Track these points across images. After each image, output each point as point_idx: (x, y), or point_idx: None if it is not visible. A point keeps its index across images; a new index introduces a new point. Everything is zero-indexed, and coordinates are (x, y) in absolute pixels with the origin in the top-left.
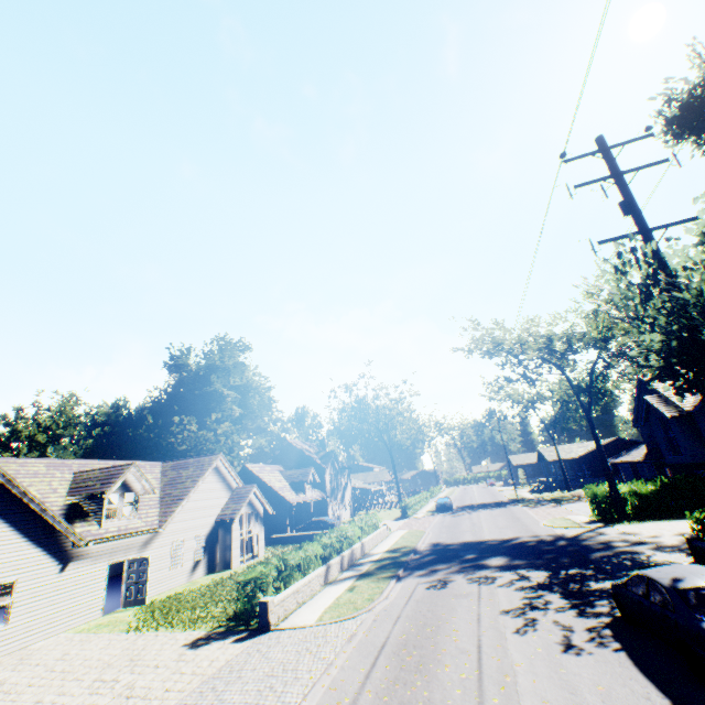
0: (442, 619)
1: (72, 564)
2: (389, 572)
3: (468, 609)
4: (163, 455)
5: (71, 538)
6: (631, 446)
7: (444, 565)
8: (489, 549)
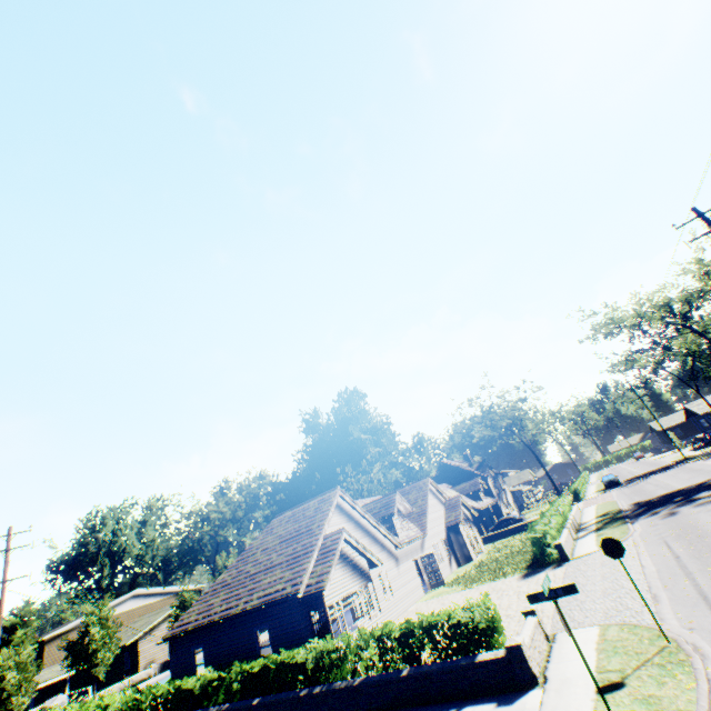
0: (692, 523)
1: (399, 560)
2: (617, 522)
3: (707, 515)
4: None
5: (394, 543)
6: None
7: (660, 508)
8: (690, 491)
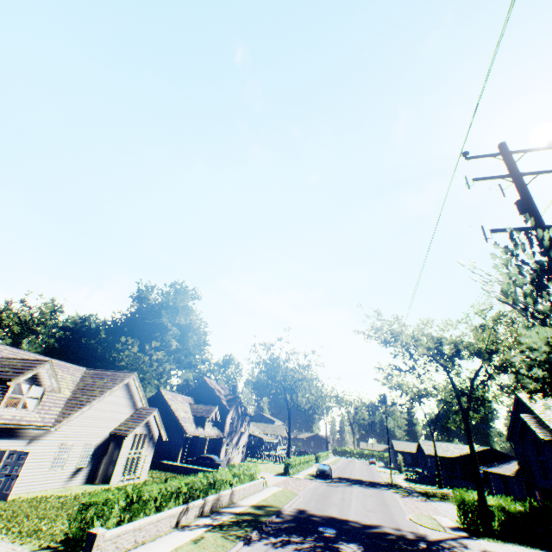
0: None
1: None
2: (242, 530)
3: None
4: (104, 366)
5: None
6: (504, 459)
7: (299, 538)
8: (349, 531)
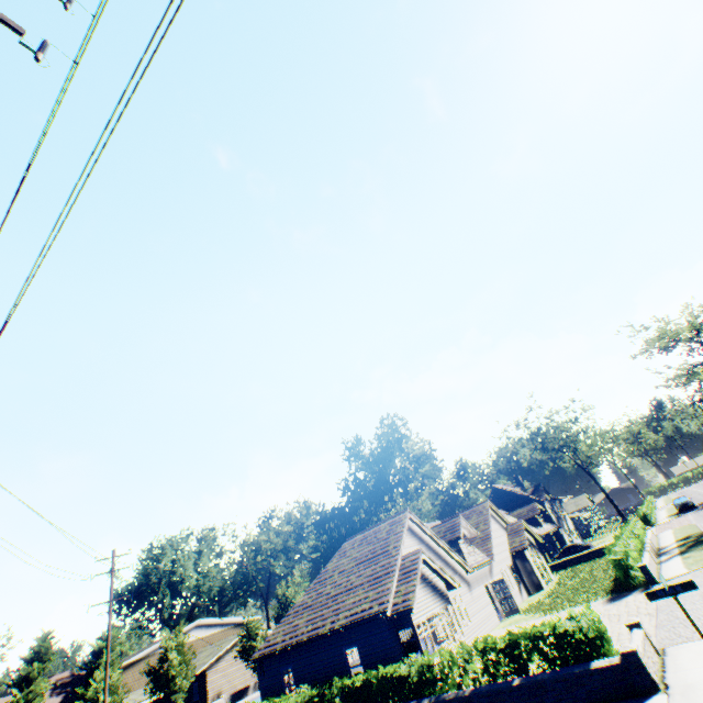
0: None
1: (471, 585)
2: None
3: None
4: None
5: (465, 566)
6: None
7: None
8: None
